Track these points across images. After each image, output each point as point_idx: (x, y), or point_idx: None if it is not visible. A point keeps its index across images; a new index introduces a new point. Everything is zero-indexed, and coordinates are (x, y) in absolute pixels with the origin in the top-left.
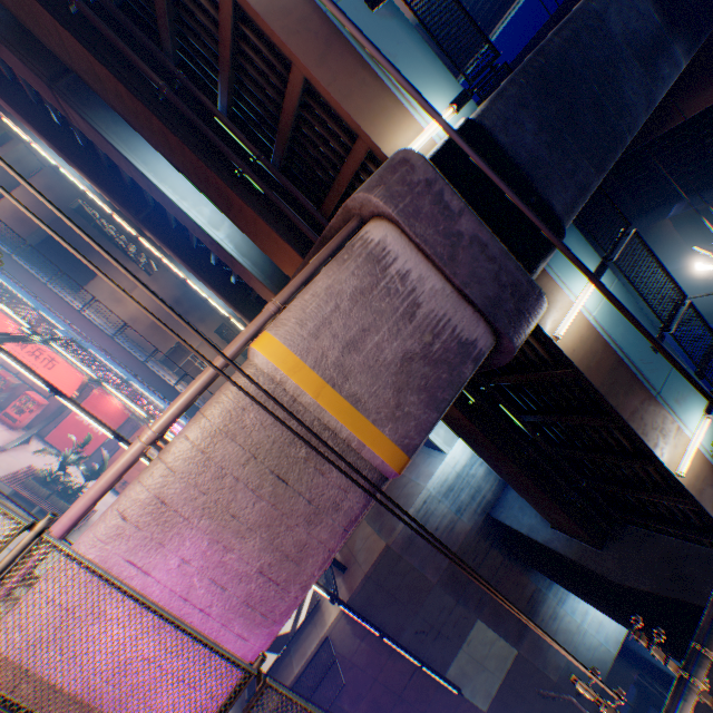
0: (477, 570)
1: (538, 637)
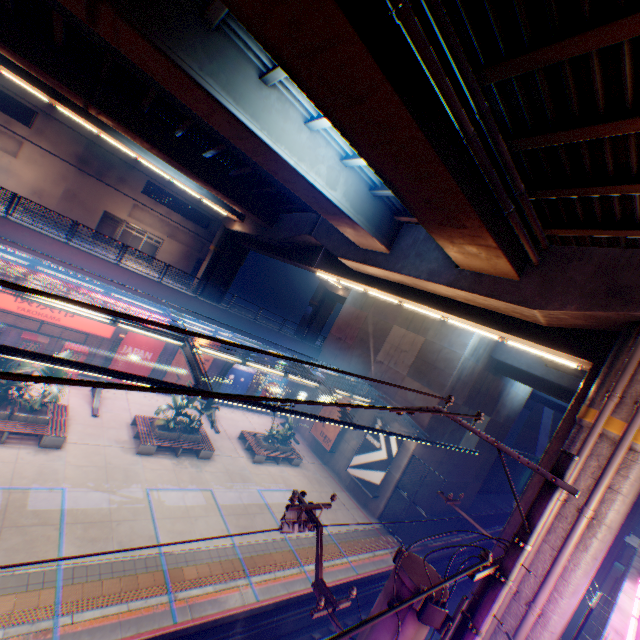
0: (480, 389)
1: (499, 407)
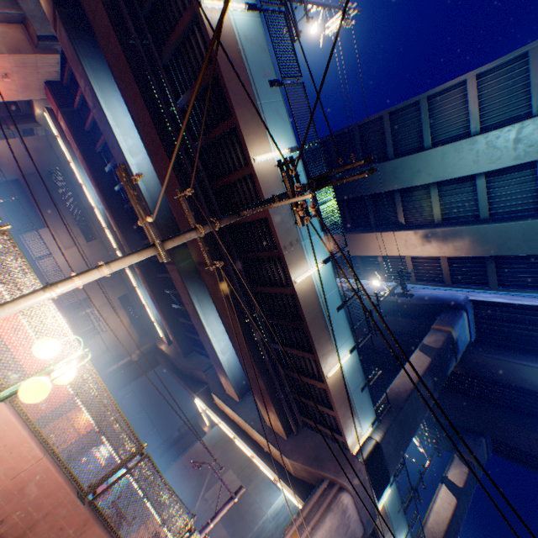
0: None
1: None
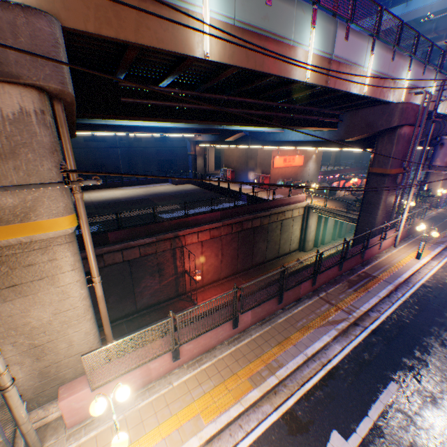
0: None
1: None
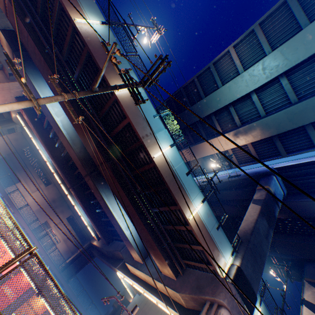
0: None
1: None
